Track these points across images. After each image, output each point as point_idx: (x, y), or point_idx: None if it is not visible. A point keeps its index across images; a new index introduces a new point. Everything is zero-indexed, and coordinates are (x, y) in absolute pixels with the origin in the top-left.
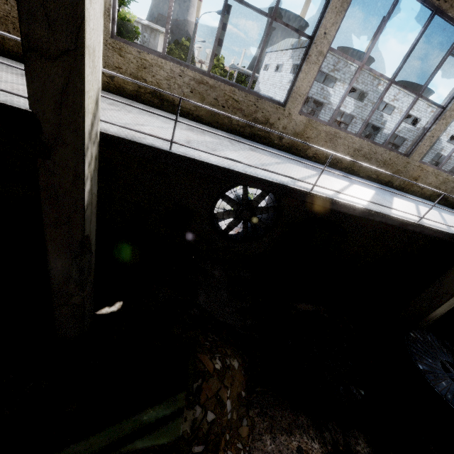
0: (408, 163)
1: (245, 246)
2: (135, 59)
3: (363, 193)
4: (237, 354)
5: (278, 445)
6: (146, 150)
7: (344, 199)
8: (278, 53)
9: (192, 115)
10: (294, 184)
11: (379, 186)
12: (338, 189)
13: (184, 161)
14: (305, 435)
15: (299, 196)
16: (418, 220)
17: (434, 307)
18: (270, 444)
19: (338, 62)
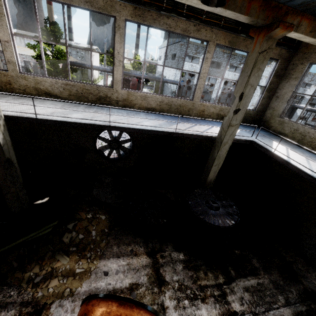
0: (194, 104)
1: (122, 163)
2: (32, 80)
3: (155, 122)
4: (107, 214)
5: (120, 249)
6: (27, 119)
7: (130, 126)
8: (164, 48)
9: (68, 100)
10: (101, 123)
11: (181, 118)
12: (135, 122)
13: (45, 121)
14: (137, 245)
15: (107, 128)
16: (178, 131)
17: (208, 175)
18: (116, 249)
19: (197, 48)
